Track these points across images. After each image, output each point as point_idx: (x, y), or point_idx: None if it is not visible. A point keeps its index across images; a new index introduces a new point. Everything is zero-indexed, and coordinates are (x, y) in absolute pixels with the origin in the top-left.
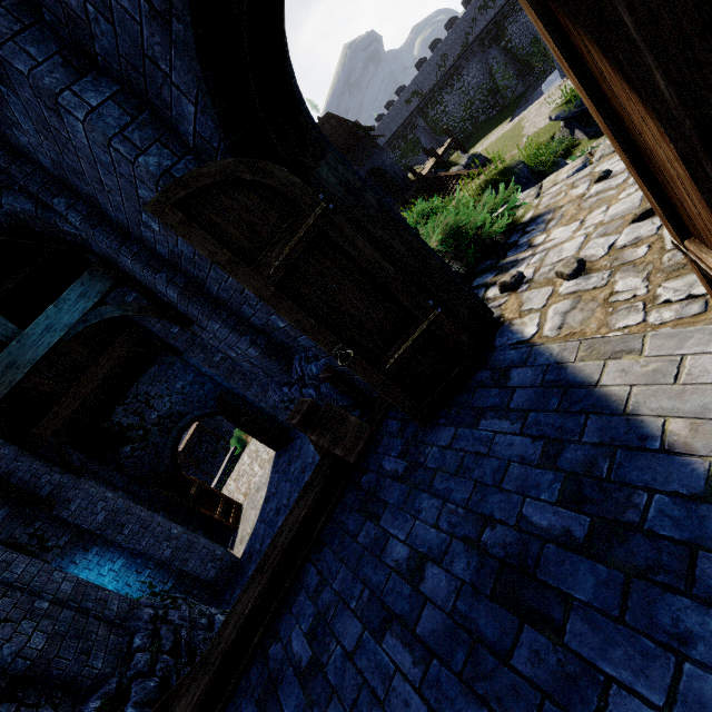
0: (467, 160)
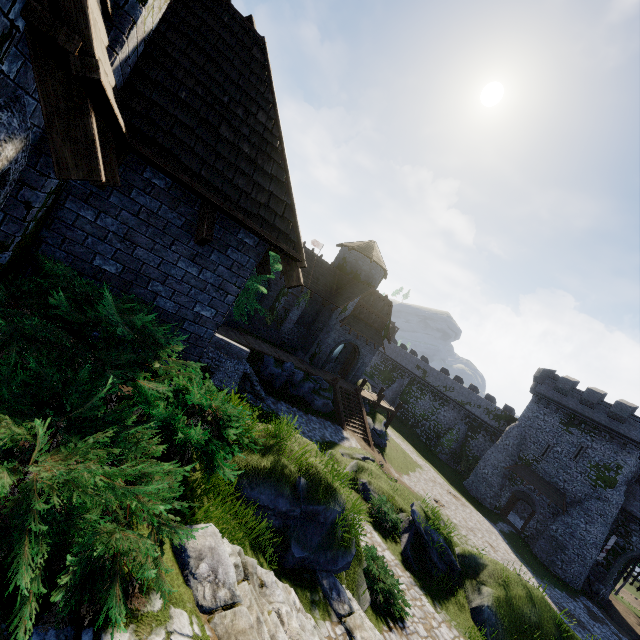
0: (379, 430)
